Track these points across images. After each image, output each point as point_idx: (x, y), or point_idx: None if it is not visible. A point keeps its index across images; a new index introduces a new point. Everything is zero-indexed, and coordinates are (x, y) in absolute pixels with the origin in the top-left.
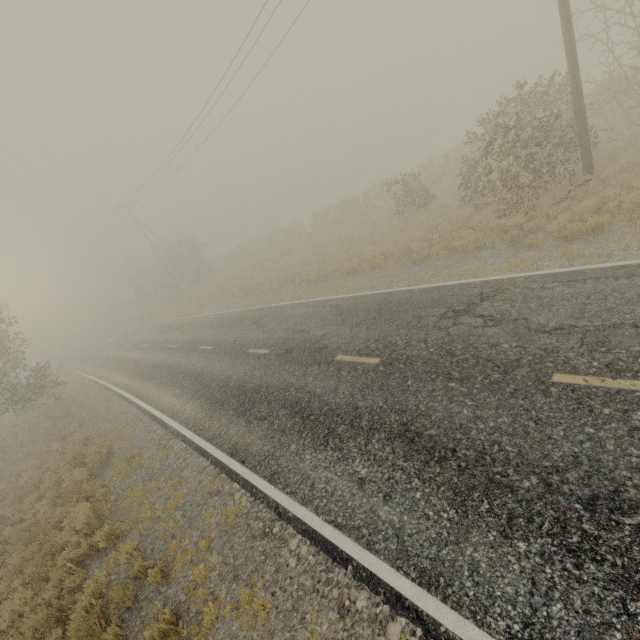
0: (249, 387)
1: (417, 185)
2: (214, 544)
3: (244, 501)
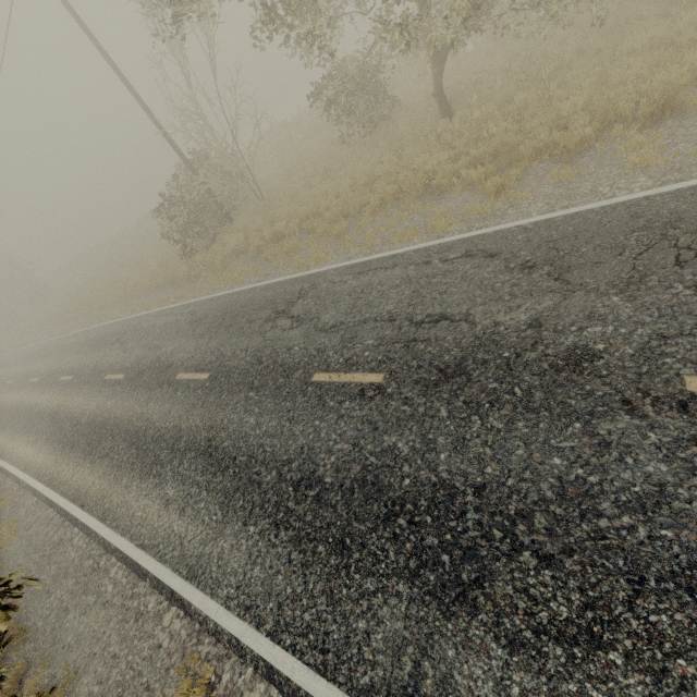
0: (16, 408)
1: None
2: None
3: None
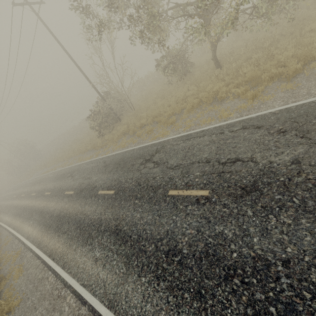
0: (25, 208)
1: None
2: (2, 250)
3: (10, 238)
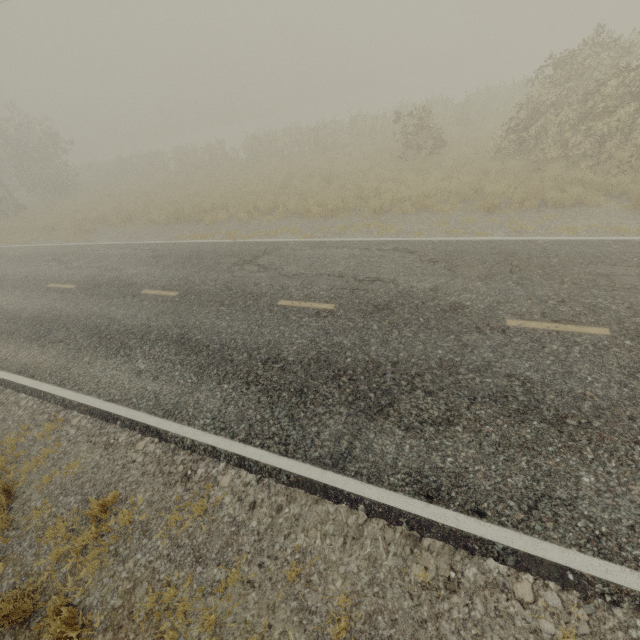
0: (346, 364)
1: (434, 124)
2: None
3: (576, 608)
